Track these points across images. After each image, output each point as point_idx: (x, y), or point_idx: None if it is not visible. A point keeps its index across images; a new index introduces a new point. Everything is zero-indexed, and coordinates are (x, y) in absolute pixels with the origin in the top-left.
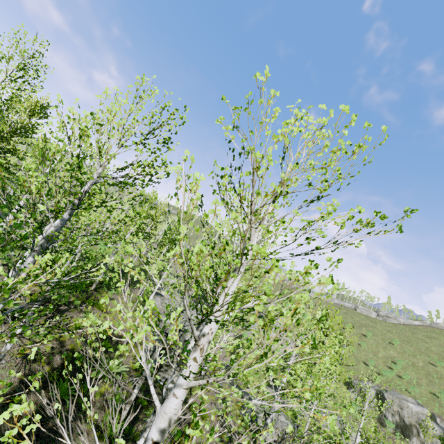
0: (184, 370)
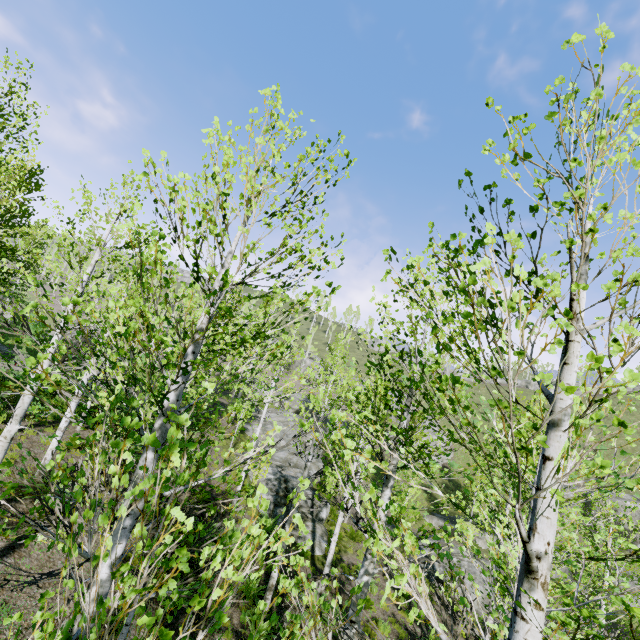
0: (522, 629)
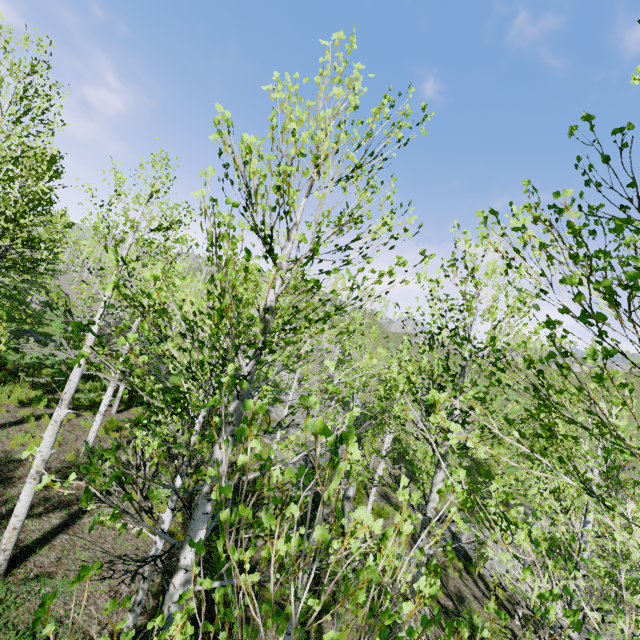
0: None
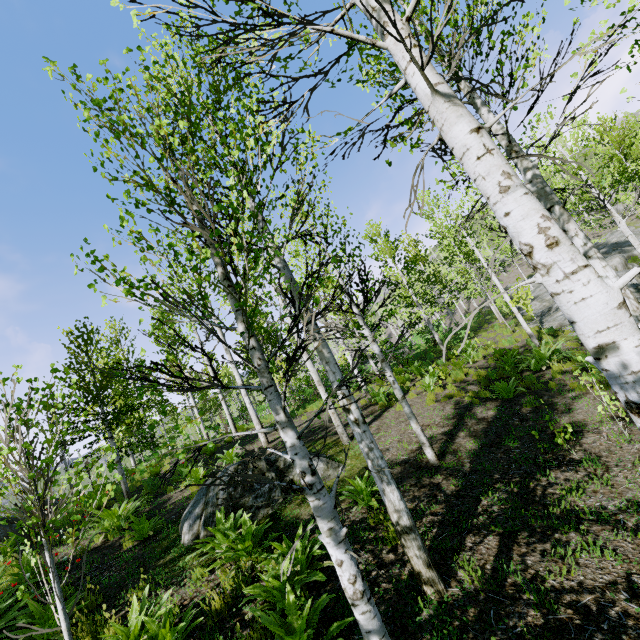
0: None
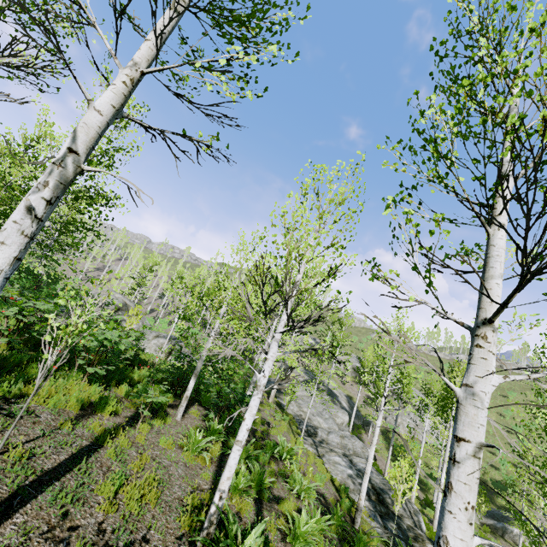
0: None
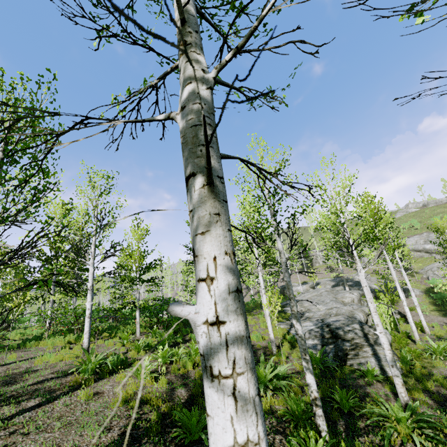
0: None
